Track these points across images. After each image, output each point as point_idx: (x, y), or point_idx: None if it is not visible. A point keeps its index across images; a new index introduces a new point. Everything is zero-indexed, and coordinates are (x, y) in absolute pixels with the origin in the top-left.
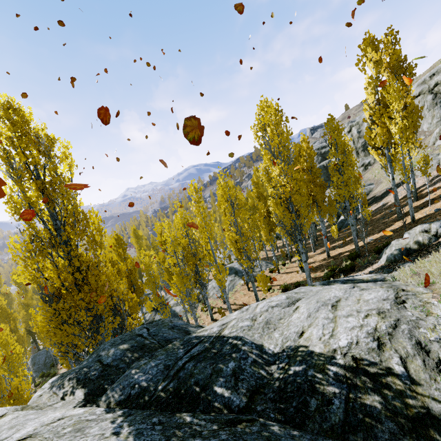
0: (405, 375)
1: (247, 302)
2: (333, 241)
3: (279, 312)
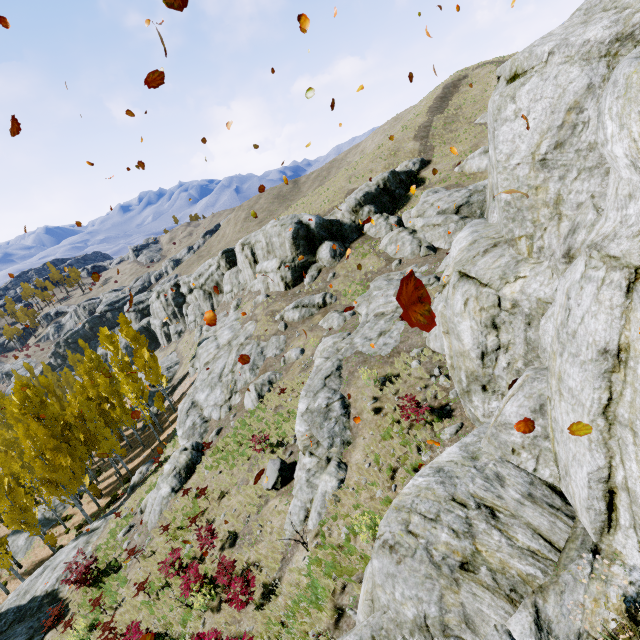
0: (57, 588)
1: (47, 554)
2: (134, 448)
3: (34, 582)
